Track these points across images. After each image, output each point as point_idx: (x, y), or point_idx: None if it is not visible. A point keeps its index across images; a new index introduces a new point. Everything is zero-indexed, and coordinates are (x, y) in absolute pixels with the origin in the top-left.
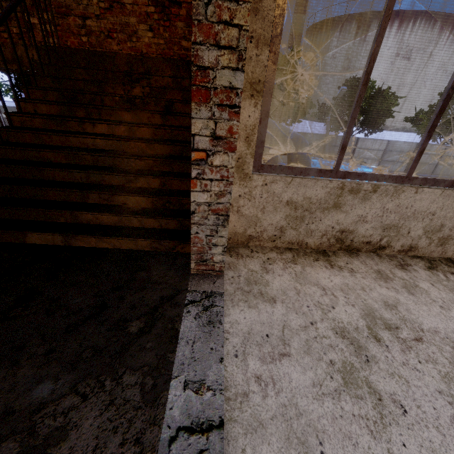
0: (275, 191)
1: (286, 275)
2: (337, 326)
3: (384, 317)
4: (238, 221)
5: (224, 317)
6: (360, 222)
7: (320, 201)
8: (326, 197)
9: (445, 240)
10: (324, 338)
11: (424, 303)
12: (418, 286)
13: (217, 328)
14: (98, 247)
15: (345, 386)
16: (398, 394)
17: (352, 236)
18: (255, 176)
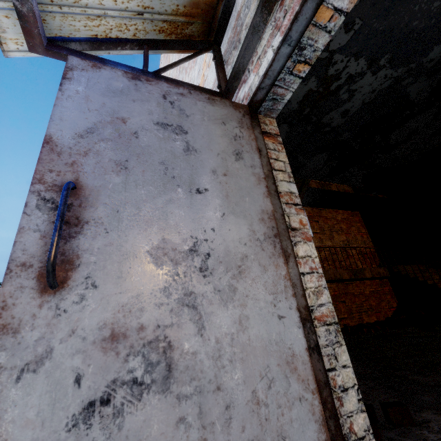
0: None
1: None
2: None
3: None
4: None
5: None
6: None
7: None
8: None
9: None
10: None
11: None
12: None
13: None
14: None
15: None
16: None
17: None
18: None
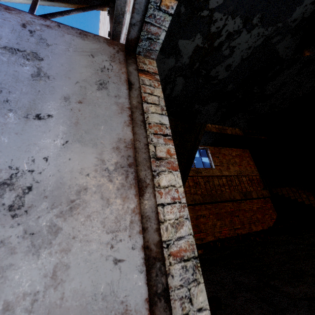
0: None
1: None
2: None
3: None
4: None
5: None
6: None
7: None
8: None
9: None
10: None
11: None
12: None
13: None
14: None
15: None
16: None
17: None
18: None
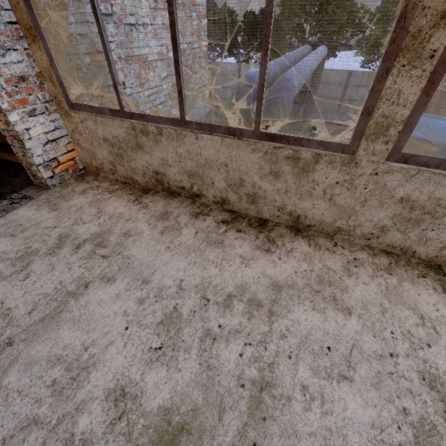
0: (91, 128)
1: (90, 198)
2: (67, 233)
3: (108, 239)
4: (83, 153)
5: (15, 210)
6: (166, 165)
7: (125, 140)
8: (127, 137)
9: (254, 198)
10: (47, 236)
11: (159, 241)
12: (180, 230)
13: (1, 214)
14: (11, 160)
15: (17, 259)
16: (35, 273)
17: (167, 179)
18: (72, 113)
